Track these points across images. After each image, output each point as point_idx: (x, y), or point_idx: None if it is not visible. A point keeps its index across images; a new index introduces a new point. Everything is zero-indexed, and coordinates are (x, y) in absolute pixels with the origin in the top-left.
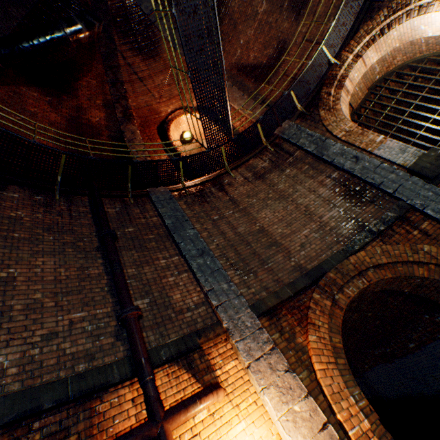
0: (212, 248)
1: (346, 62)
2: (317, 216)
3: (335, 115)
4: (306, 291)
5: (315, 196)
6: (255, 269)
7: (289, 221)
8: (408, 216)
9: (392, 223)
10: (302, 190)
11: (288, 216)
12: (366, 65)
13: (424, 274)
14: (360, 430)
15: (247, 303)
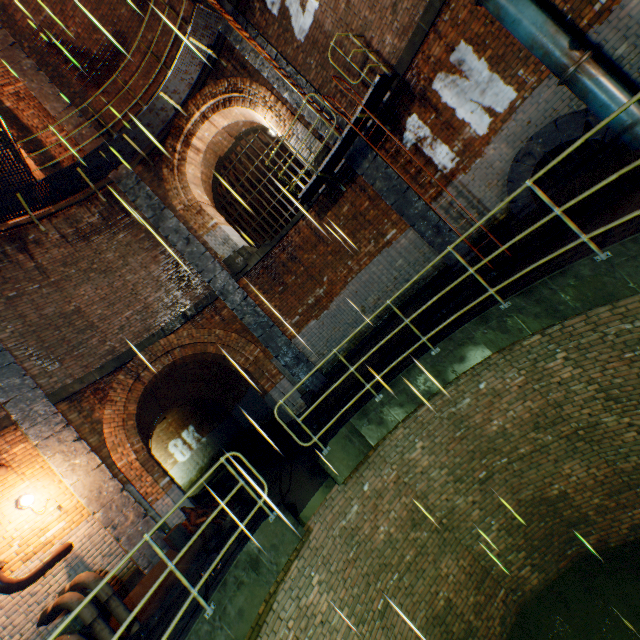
0: (4, 337)
1: (193, 118)
2: (145, 297)
3: (180, 178)
4: (116, 373)
5: (147, 273)
6: (63, 357)
7: (114, 300)
8: (217, 303)
9: (205, 309)
10: (135, 265)
11: (113, 294)
12: (218, 127)
13: (214, 351)
14: (128, 461)
15: (44, 394)
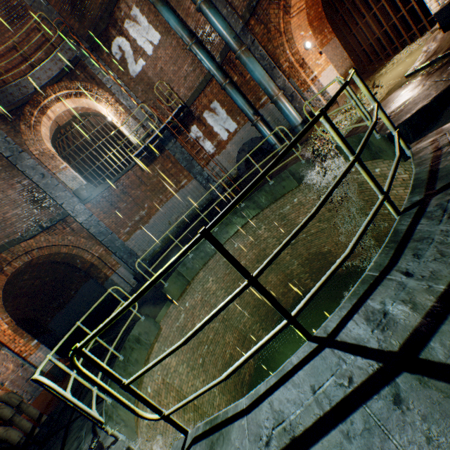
0: None
1: (50, 98)
2: (3, 213)
3: (35, 133)
4: None
5: (5, 196)
6: None
7: None
8: (68, 219)
9: (58, 223)
10: None
11: None
12: (67, 107)
13: (67, 251)
14: (1, 330)
15: None
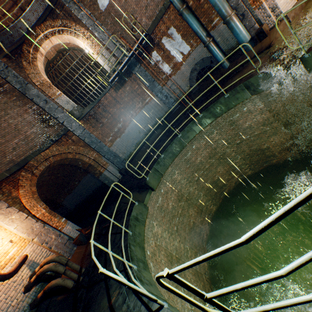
0: None
1: (40, 36)
2: (24, 132)
3: (34, 68)
4: (18, 172)
5: (23, 119)
6: None
7: (4, 134)
8: (68, 133)
9: (62, 136)
10: (13, 114)
11: (3, 131)
12: (53, 43)
13: (72, 157)
14: (42, 213)
15: None
